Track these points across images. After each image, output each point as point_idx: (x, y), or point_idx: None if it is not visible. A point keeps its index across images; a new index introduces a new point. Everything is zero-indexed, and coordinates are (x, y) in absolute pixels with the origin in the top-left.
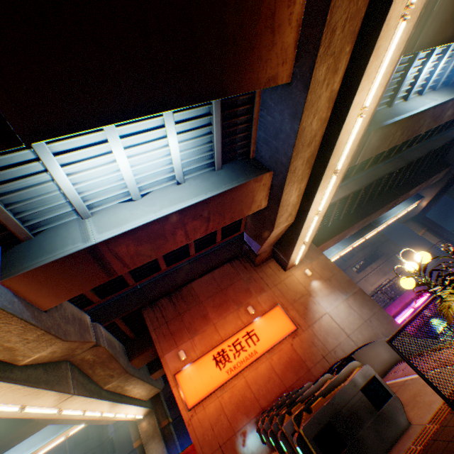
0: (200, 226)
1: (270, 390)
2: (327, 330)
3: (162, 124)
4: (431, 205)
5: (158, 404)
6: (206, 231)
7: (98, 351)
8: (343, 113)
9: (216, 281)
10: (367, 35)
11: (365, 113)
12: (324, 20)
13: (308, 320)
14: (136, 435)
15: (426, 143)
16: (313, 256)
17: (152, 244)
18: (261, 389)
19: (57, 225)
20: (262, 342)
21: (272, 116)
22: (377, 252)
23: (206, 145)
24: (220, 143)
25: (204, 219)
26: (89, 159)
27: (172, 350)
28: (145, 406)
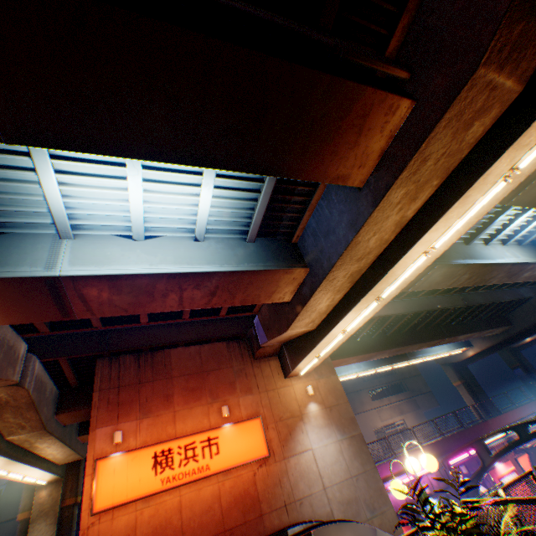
0: (201, 297)
1: (204, 525)
2: (303, 471)
3: (201, 170)
4: (477, 358)
5: (73, 474)
6: (207, 304)
7: (17, 392)
8: (407, 244)
9: (200, 358)
10: (460, 178)
11: (432, 253)
12: (418, 146)
13: (286, 449)
14: (27, 504)
15: (494, 291)
16: (325, 372)
17: (134, 298)
18: (193, 519)
19: (26, 233)
20: (220, 458)
21: (330, 211)
22: (402, 385)
23: (246, 211)
24: (263, 215)
25: (209, 291)
26: (97, 176)
27: (110, 425)
28: (54, 471)
